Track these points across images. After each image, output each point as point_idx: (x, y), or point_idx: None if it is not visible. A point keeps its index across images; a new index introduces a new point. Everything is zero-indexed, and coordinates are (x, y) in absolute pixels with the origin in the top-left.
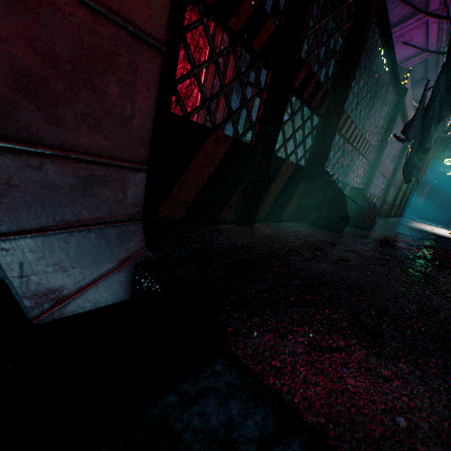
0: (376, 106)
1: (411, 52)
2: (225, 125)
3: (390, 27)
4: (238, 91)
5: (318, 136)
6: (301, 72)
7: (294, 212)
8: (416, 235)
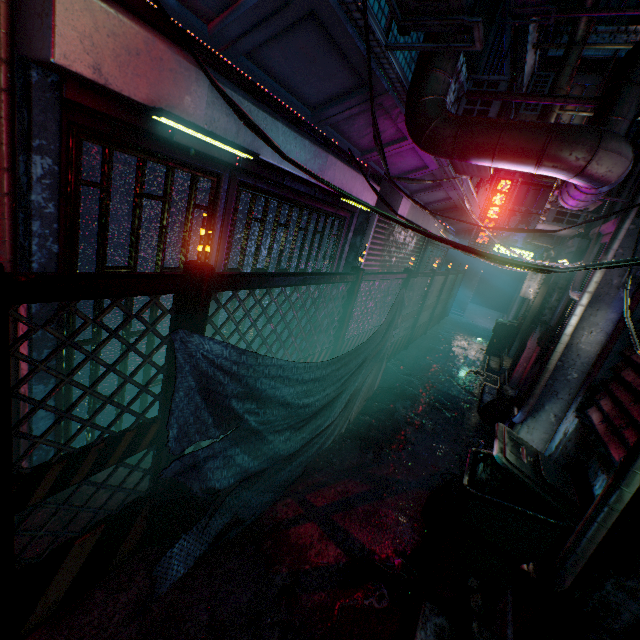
0: (300, 327)
1: (411, 167)
2: (32, 425)
3: (370, 150)
4: (46, 377)
5: (155, 459)
6: (48, 478)
7: (143, 539)
8: (386, 435)
